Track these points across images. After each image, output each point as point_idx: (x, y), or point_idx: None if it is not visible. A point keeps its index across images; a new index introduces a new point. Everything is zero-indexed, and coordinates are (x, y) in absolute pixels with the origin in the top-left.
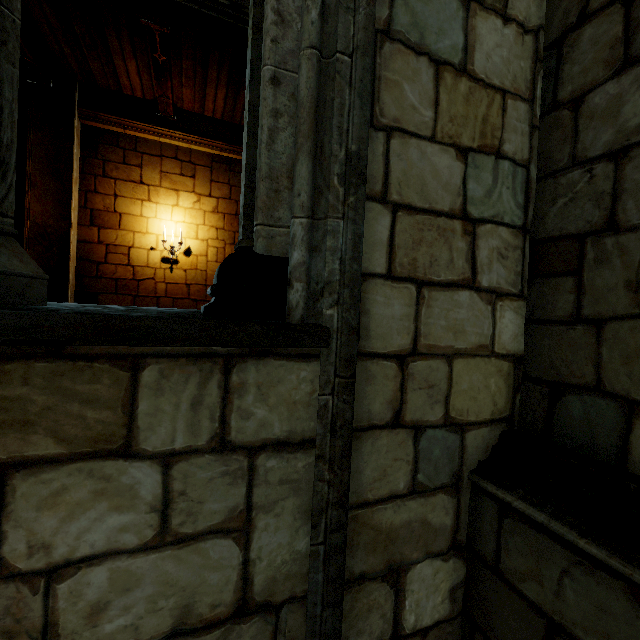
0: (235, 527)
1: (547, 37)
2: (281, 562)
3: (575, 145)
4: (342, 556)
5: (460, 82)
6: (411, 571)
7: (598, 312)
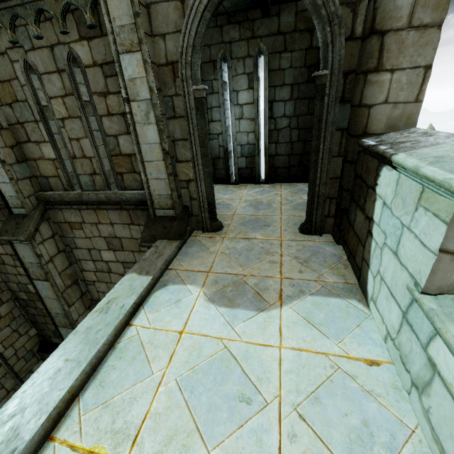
0: (2, 388)
1: (14, 297)
2: (11, 385)
3: (28, 311)
4: (20, 377)
5: (2, 319)
6: (33, 369)
7: (42, 329)
